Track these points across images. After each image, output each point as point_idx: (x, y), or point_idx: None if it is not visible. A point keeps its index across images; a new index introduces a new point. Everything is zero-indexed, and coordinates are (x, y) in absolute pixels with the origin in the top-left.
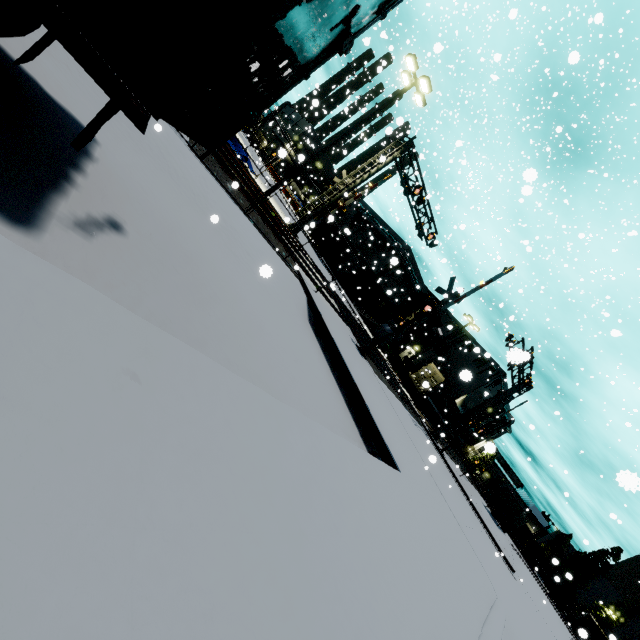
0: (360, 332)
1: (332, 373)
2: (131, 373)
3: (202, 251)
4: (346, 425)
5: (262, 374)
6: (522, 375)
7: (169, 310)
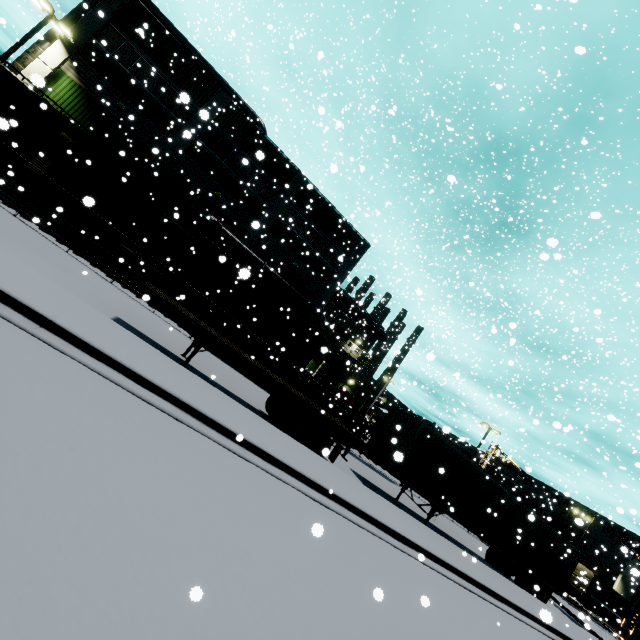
0: None
1: (564, 614)
2: (585, 632)
3: None
4: None
5: None
6: None
7: None
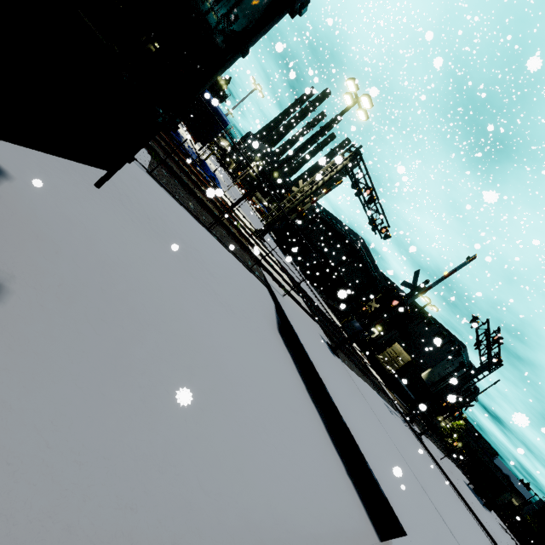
0: (327, 322)
1: (307, 390)
2: None
3: (147, 285)
4: (331, 469)
5: (217, 456)
6: (489, 353)
7: (53, 417)
